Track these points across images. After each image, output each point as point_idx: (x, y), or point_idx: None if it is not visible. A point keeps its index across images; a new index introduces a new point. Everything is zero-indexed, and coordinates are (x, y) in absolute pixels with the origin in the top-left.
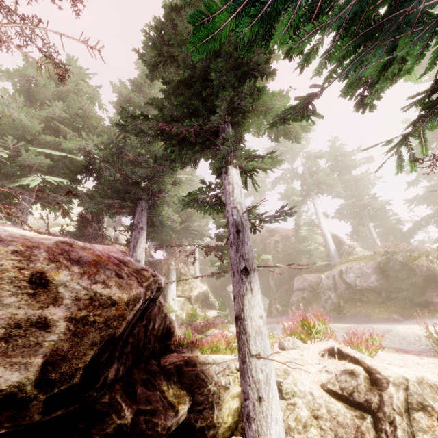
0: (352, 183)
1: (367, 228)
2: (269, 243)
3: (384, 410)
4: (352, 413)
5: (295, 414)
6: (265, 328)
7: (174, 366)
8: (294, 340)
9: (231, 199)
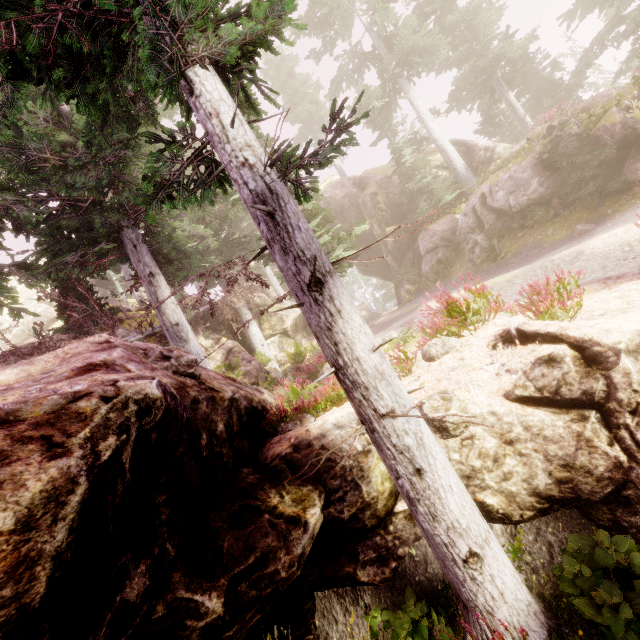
0: (463, 28)
1: (506, 104)
2: (363, 204)
3: (619, 397)
4: (564, 419)
5: (476, 449)
6: (388, 363)
7: (279, 460)
8: (444, 341)
9: (228, 149)
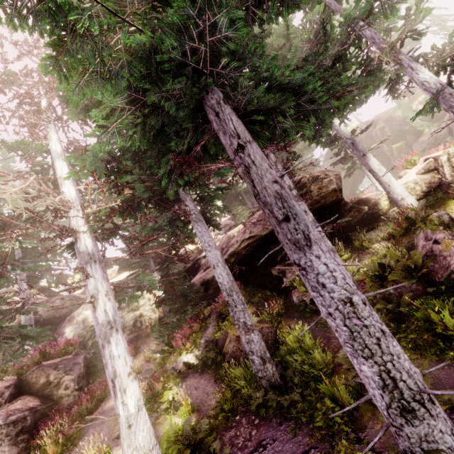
0: (438, 18)
1: None
2: (375, 135)
3: (439, 165)
4: (429, 174)
5: (409, 188)
6: (382, 167)
7: (354, 203)
8: (404, 171)
9: (342, 134)
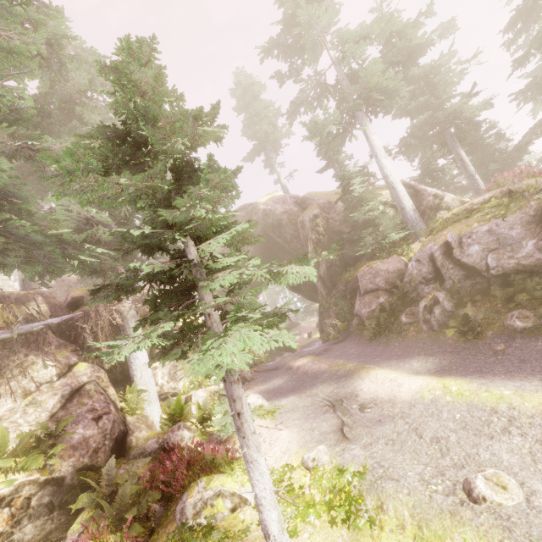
0: (422, 83)
1: (456, 158)
2: (302, 223)
3: None
4: None
5: None
6: None
7: None
8: None
9: None
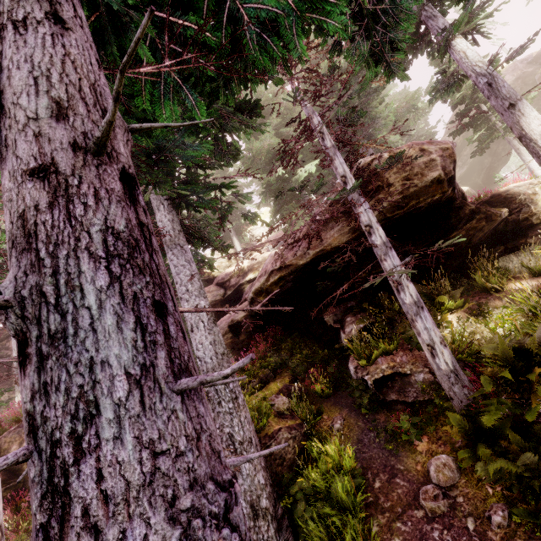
0: None
1: None
2: (540, 79)
3: None
4: None
5: None
6: None
7: (482, 203)
8: None
9: (469, 66)
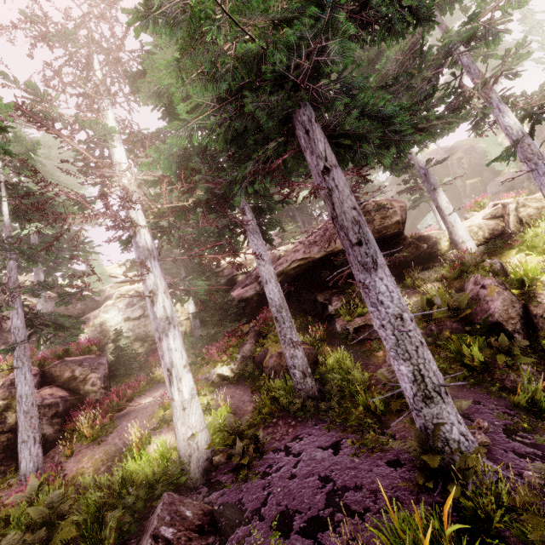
0: None
1: None
2: (451, 165)
3: (506, 213)
4: (495, 221)
5: (472, 232)
6: (449, 206)
7: (414, 239)
8: (472, 213)
9: (417, 162)
